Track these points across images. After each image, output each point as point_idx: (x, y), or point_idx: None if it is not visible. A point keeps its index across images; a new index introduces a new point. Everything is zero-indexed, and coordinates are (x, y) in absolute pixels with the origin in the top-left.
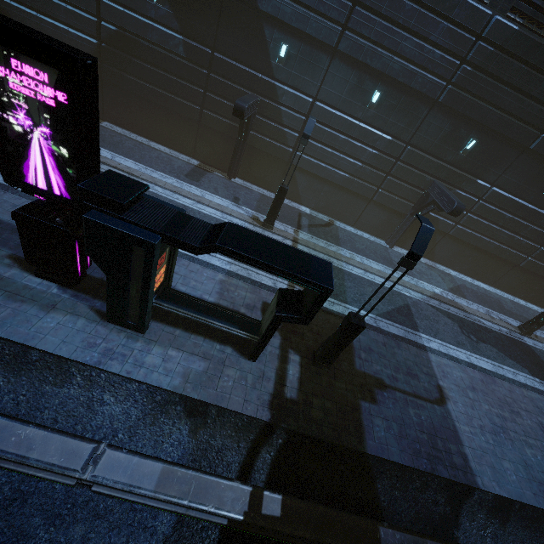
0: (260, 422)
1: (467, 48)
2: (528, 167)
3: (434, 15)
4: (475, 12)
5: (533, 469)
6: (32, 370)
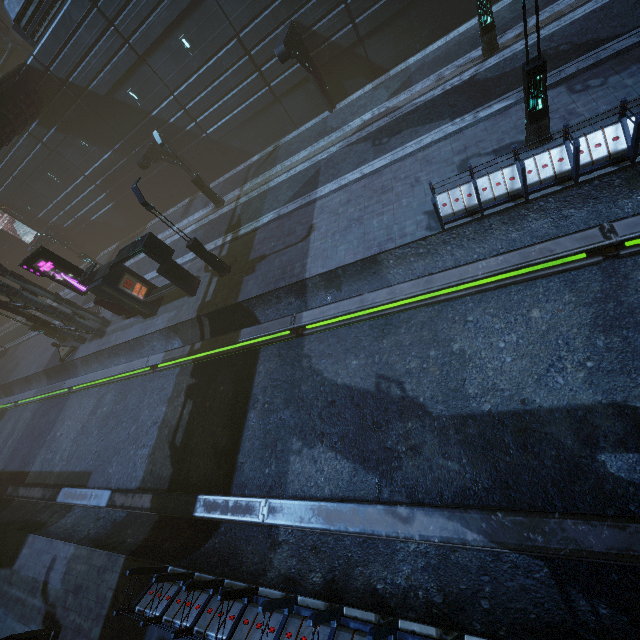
0: (195, 319)
1: None
2: None
3: None
4: None
5: (369, 234)
6: (136, 348)
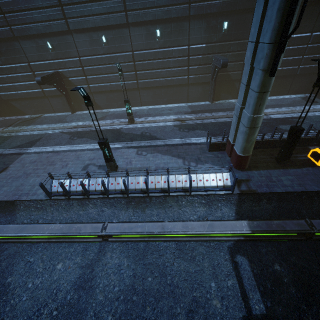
0: None
1: None
2: (82, 38)
3: None
4: None
5: (23, 186)
6: None
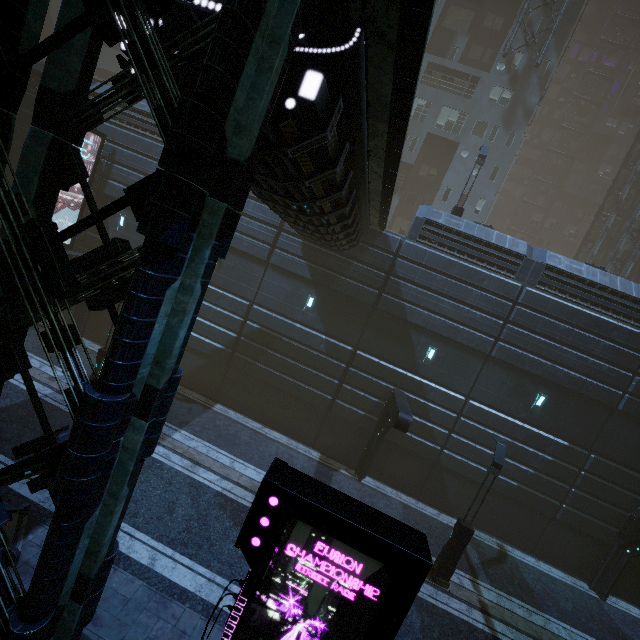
0: None
1: (637, 363)
2: None
3: (591, 335)
4: (635, 335)
5: None
6: None
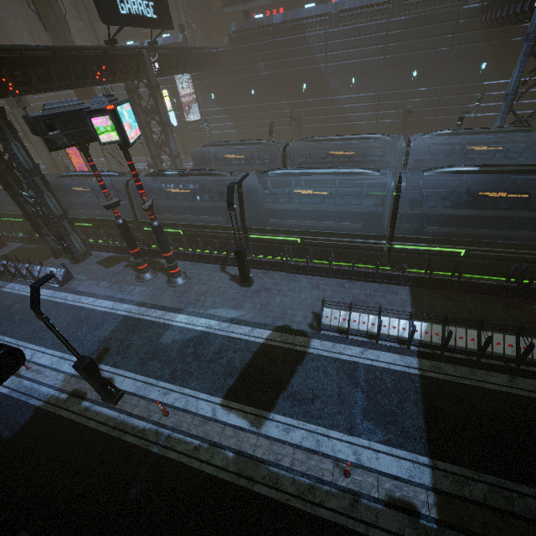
0: None
1: None
2: None
3: None
4: None
5: None
6: None
